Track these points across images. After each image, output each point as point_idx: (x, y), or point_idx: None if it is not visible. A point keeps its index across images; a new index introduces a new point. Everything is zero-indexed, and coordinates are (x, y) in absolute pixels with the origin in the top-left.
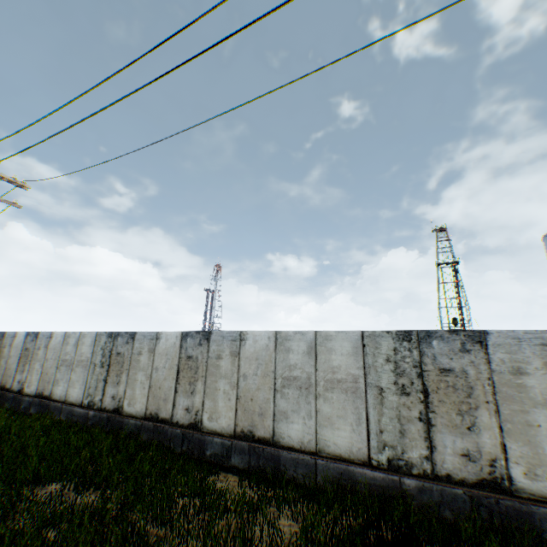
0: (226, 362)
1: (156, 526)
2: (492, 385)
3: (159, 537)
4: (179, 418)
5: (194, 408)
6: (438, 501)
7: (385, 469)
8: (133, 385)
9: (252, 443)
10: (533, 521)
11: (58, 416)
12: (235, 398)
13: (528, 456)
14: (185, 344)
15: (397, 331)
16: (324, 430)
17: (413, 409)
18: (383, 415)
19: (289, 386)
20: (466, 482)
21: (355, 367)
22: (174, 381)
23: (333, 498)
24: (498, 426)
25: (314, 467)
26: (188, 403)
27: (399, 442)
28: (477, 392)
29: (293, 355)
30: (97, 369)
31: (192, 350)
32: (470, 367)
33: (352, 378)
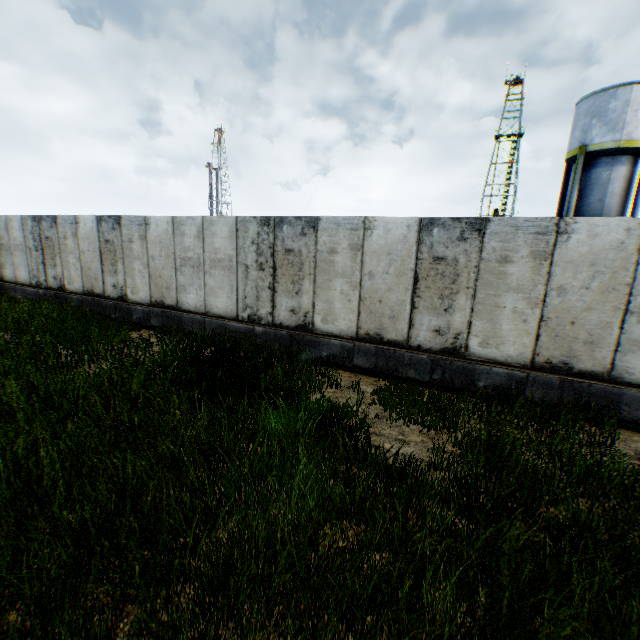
0: (137, 246)
1: (70, 352)
2: (316, 261)
3: (69, 356)
4: (111, 293)
5: (120, 285)
6: (273, 339)
7: (246, 322)
8: (69, 267)
9: (164, 309)
10: (319, 347)
11: (16, 295)
12: (148, 276)
13: (326, 310)
14: (101, 228)
15: (261, 217)
16: (210, 298)
17: (266, 281)
18: (247, 286)
19: (185, 266)
20: (290, 327)
21: (231, 248)
22: (100, 263)
23: (208, 340)
24: (314, 291)
25: (203, 323)
26: (115, 281)
27: (256, 304)
28: (306, 267)
29: (187, 239)
30: (34, 253)
31: (109, 235)
32: (305, 248)
33: (228, 258)
